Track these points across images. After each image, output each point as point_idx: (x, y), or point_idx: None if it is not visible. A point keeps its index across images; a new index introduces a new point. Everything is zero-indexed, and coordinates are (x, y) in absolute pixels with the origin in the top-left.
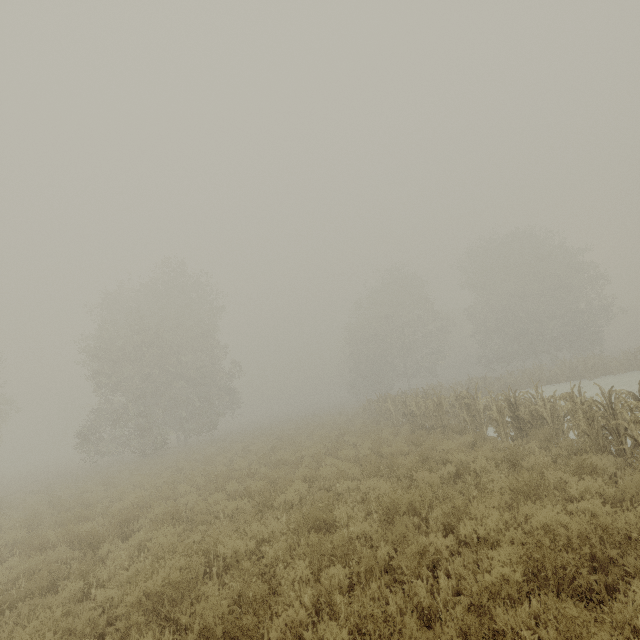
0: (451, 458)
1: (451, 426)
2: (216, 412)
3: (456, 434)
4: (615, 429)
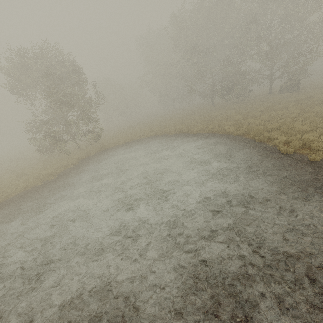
0: None
1: None
2: None
3: None
4: None
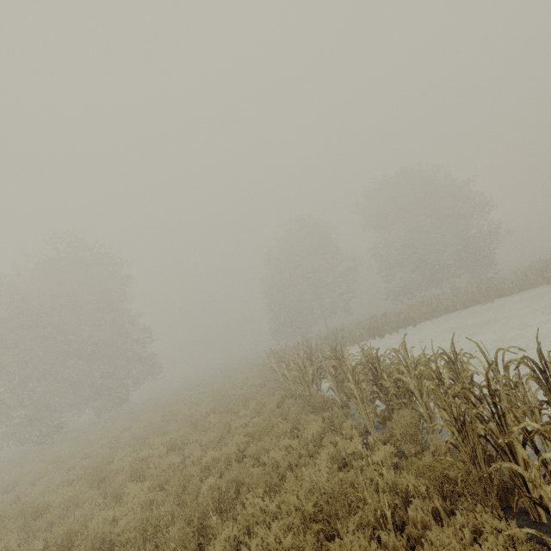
0: (247, 503)
1: (314, 398)
2: (124, 384)
3: (317, 410)
4: (504, 444)
